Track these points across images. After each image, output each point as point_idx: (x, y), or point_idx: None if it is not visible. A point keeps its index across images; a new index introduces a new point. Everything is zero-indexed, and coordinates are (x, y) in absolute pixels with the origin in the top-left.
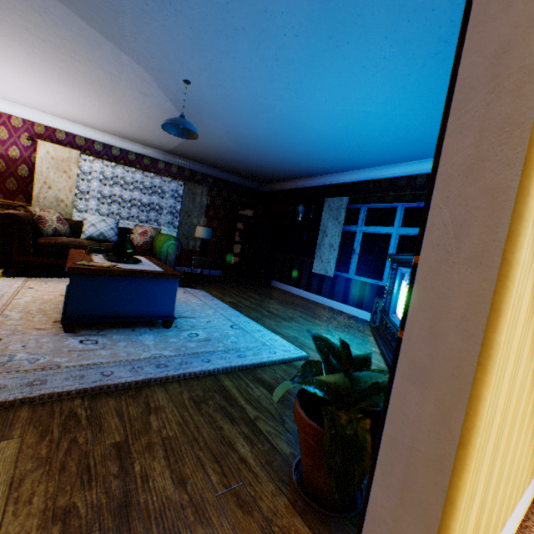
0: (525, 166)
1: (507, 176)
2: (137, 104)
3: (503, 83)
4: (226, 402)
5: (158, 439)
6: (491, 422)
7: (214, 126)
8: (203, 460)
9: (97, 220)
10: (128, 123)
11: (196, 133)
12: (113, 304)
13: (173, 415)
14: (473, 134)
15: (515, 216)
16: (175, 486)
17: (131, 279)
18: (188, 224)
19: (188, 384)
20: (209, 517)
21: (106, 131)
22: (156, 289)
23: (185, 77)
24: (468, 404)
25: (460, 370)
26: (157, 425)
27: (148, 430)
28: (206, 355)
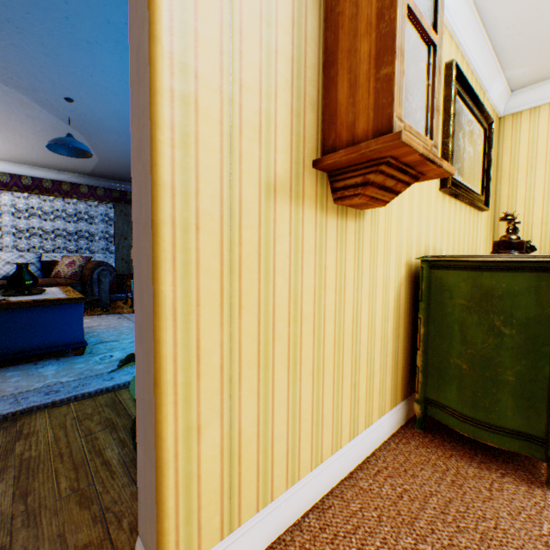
0: (152, 142)
1: (148, 152)
2: (29, 128)
3: (141, 76)
4: (115, 414)
5: (16, 462)
6: (199, 362)
7: (121, 142)
8: (59, 471)
9: (13, 257)
10: (30, 149)
11: (90, 151)
12: (4, 340)
13: (46, 436)
14: (138, 120)
15: (154, 184)
16: (14, 501)
17: (23, 311)
18: (126, 247)
19: (80, 404)
20: (39, 520)
21: (10, 160)
22: (57, 317)
23: (64, 94)
24: (155, 348)
25: (150, 321)
26: (21, 449)
27: (9, 456)
28: (112, 374)
